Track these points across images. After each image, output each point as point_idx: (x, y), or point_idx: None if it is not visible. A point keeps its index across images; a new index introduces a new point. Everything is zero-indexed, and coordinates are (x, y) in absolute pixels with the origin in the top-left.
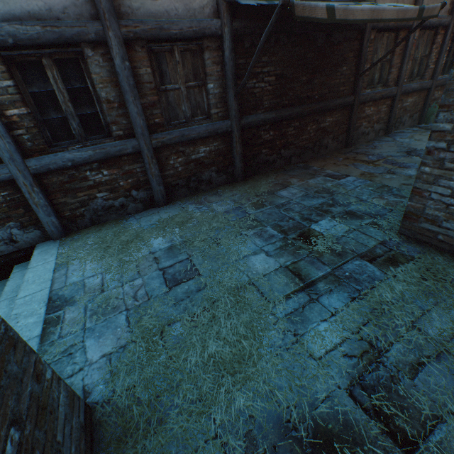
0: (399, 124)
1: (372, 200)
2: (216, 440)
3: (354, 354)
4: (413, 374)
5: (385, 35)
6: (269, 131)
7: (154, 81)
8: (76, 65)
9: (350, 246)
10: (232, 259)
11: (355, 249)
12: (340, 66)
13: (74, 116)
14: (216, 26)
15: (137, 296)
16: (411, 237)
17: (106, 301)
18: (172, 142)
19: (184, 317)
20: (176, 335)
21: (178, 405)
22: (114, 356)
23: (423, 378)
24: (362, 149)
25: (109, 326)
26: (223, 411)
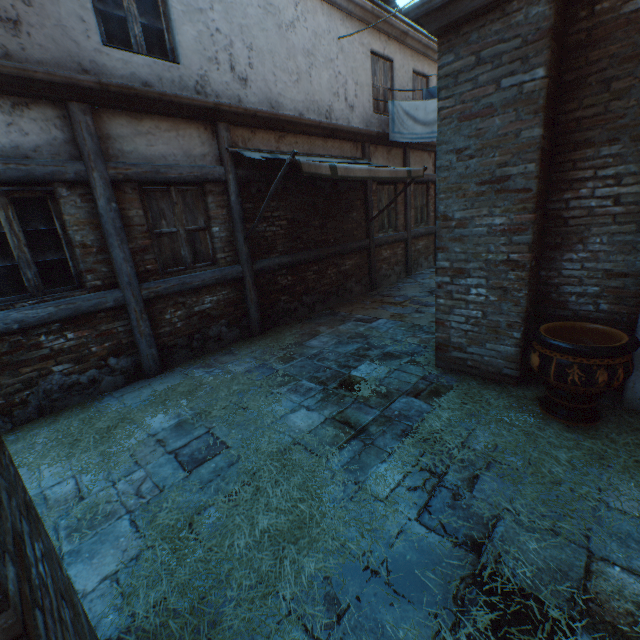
0: (417, 266)
1: (406, 339)
2: (290, 616)
3: (417, 485)
4: (471, 486)
5: (385, 187)
6: (286, 276)
7: (147, 224)
8: (42, 205)
9: (394, 386)
10: (267, 422)
11: (400, 388)
12: (350, 212)
13: (30, 264)
14: (220, 173)
15: (141, 491)
16: (447, 368)
17: (92, 509)
18: (170, 292)
19: (218, 499)
20: (211, 522)
21: (233, 597)
22: (123, 573)
23: (479, 488)
24: (388, 291)
25: (105, 540)
26: (292, 584)
